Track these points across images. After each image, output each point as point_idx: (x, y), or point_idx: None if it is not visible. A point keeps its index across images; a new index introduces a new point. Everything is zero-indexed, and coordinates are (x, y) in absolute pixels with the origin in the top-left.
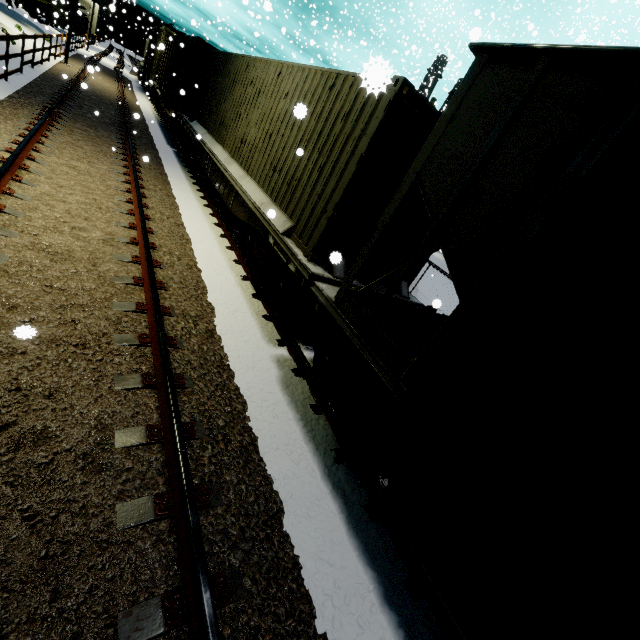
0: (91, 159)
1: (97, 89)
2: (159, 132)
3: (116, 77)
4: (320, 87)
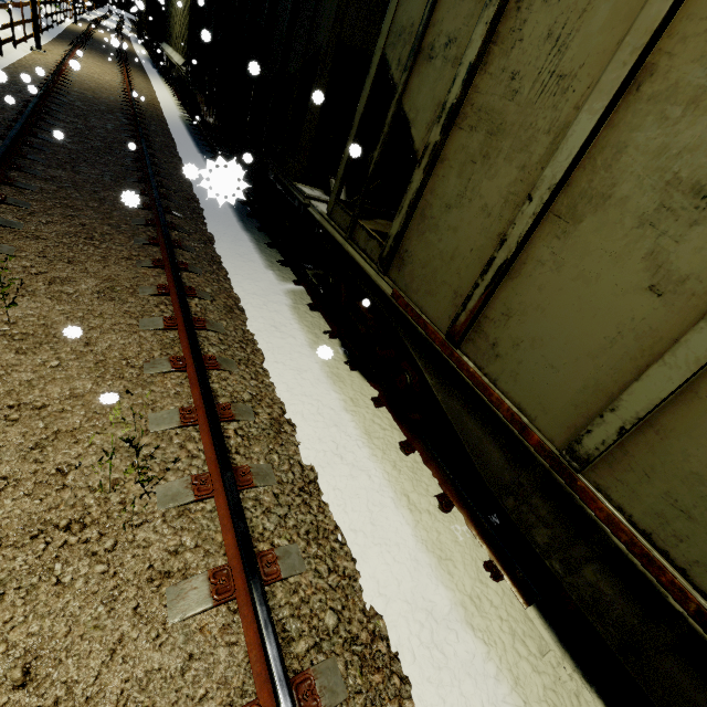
0: (103, 63)
1: (102, 39)
2: (148, 63)
3: (116, 33)
4: None
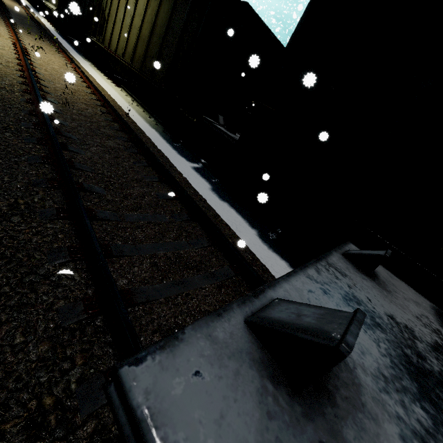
0: (12, 2)
1: None
2: (33, 8)
3: None
4: None
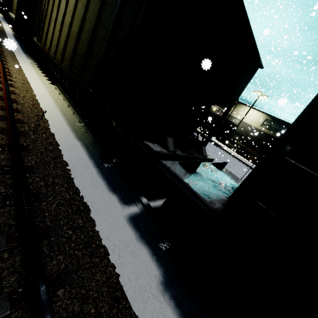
0: None
1: None
2: (2, 19)
3: None
4: None
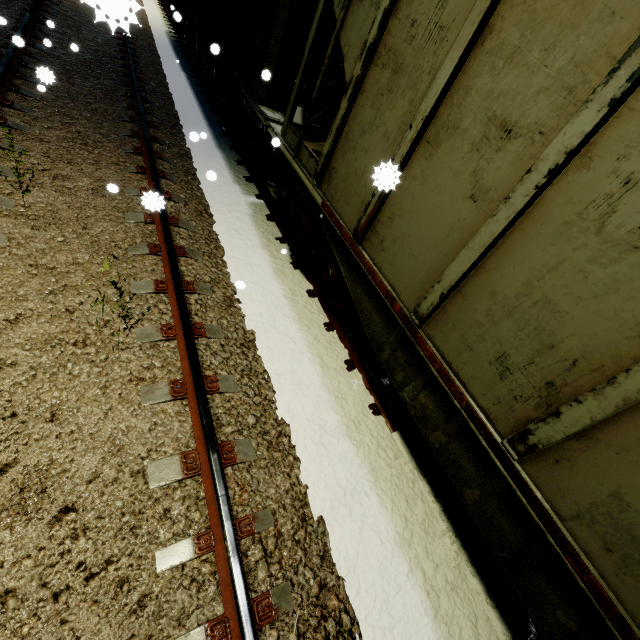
0: None
1: None
2: None
3: None
4: None
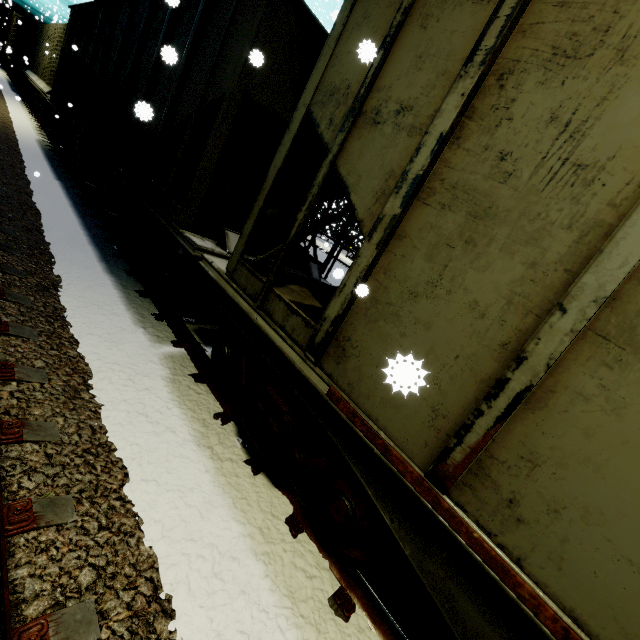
0: None
1: None
2: (7, 85)
3: None
4: (62, 32)
